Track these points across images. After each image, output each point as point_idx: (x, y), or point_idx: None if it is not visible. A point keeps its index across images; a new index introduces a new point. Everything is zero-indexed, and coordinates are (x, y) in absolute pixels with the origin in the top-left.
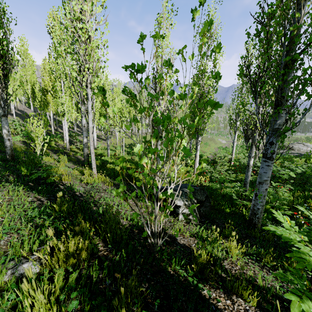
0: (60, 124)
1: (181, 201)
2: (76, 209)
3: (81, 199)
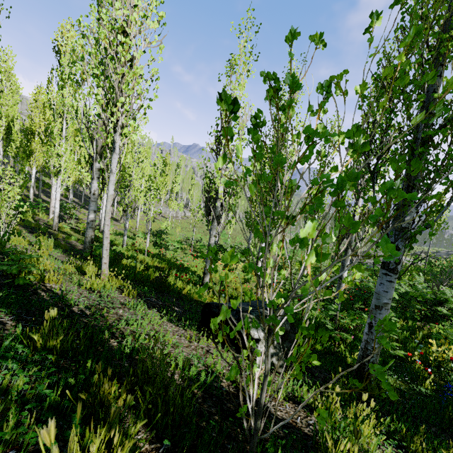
0: (45, 187)
1: (260, 331)
2: (79, 344)
3: (83, 320)
